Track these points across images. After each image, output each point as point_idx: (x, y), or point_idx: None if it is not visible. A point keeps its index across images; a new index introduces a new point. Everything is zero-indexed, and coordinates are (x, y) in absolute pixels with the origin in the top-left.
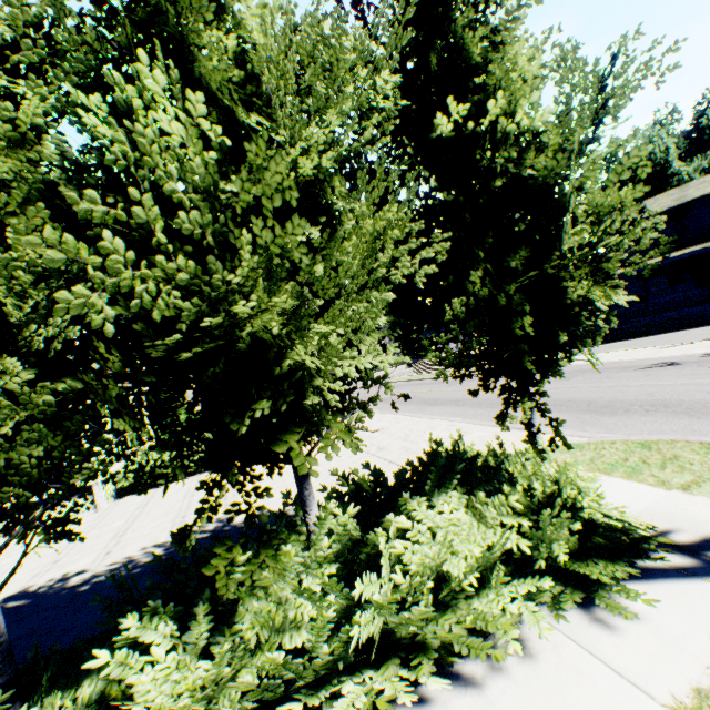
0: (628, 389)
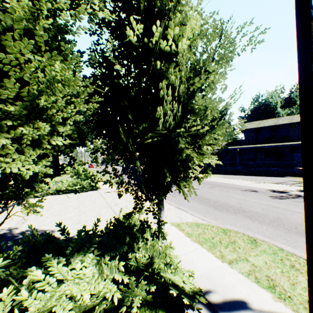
0: (233, 199)
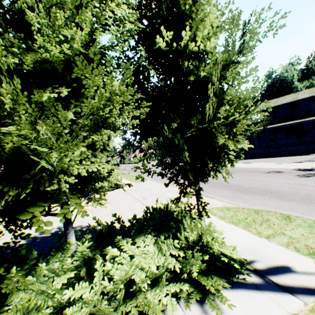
0: (257, 182)
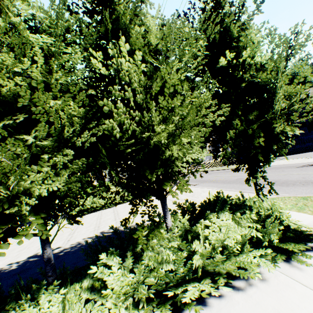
0: (293, 176)
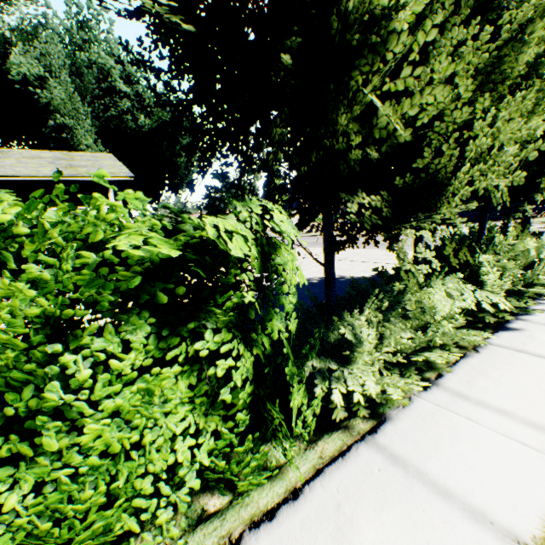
0: None
